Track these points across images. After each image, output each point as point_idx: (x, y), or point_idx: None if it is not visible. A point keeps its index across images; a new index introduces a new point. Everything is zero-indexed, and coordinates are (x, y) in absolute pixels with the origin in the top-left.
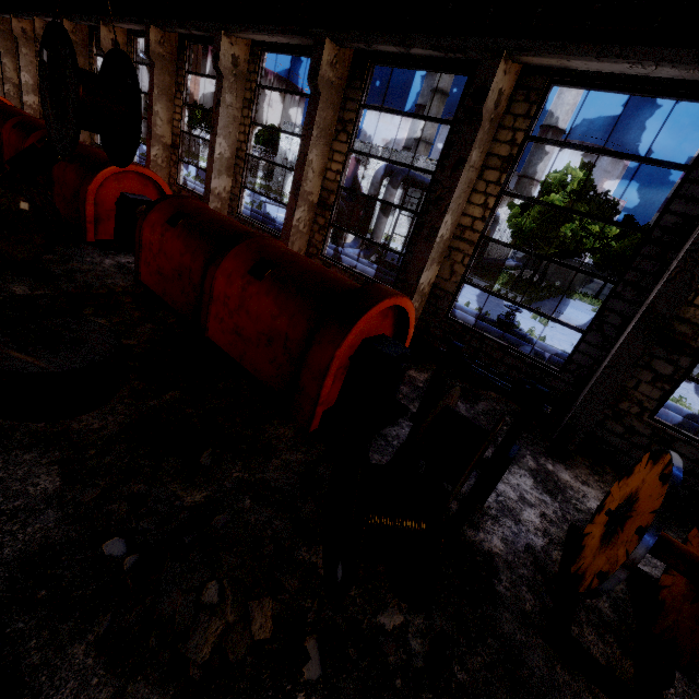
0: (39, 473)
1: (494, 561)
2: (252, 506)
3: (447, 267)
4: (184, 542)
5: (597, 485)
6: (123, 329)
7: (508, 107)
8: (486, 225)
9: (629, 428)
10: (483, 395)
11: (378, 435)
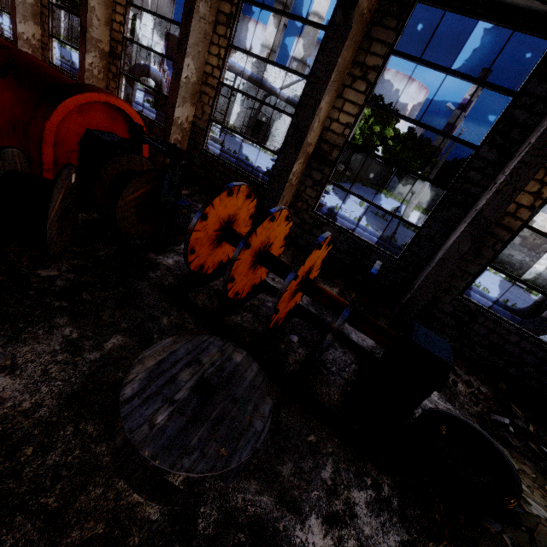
0: None
1: (158, 266)
2: None
3: (200, 108)
4: None
5: None
6: None
7: None
8: (221, 72)
9: (302, 220)
10: None
11: None
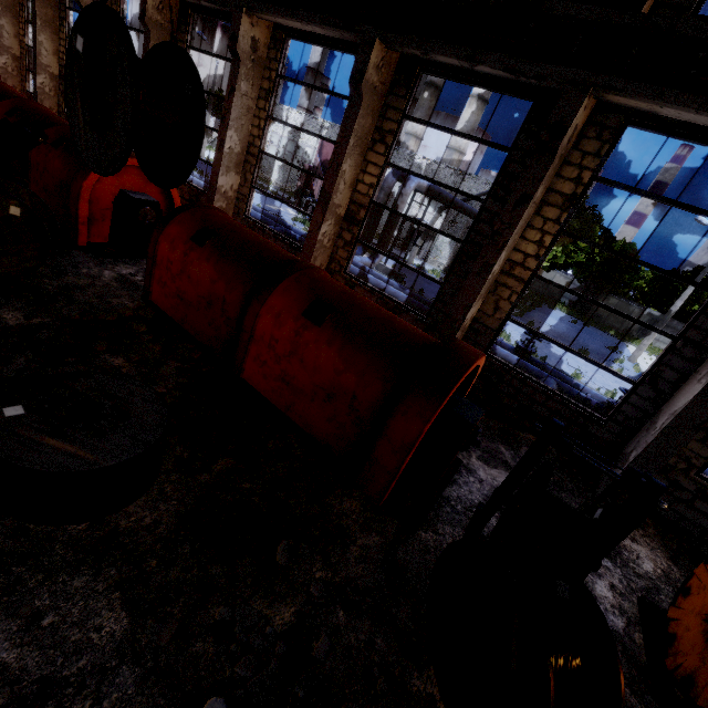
0: (99, 608)
1: None
2: (347, 619)
3: (491, 302)
4: (297, 697)
5: (644, 541)
6: (146, 370)
7: (576, 142)
8: (539, 264)
9: (674, 483)
10: (522, 439)
11: (441, 498)
